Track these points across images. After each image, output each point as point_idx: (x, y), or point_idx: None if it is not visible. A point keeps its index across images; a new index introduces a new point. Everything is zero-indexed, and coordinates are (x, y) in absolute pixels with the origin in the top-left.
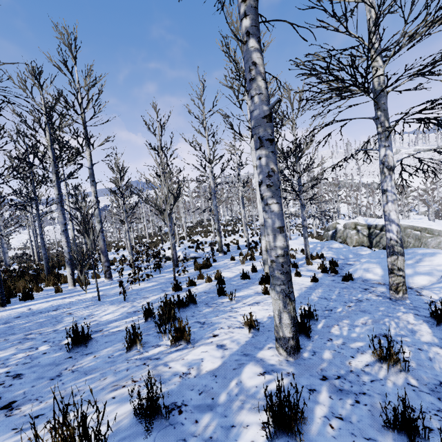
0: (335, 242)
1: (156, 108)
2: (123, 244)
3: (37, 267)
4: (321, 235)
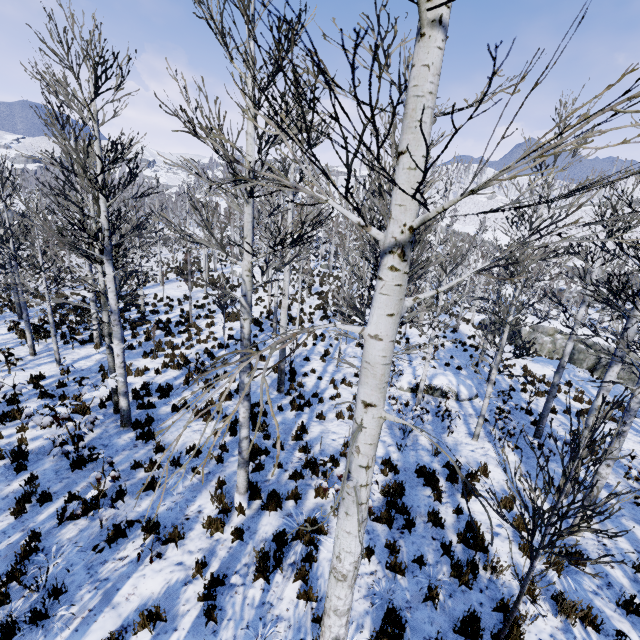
0: (576, 368)
1: (633, 190)
2: (202, 299)
3: (254, 411)
4: (469, 319)
